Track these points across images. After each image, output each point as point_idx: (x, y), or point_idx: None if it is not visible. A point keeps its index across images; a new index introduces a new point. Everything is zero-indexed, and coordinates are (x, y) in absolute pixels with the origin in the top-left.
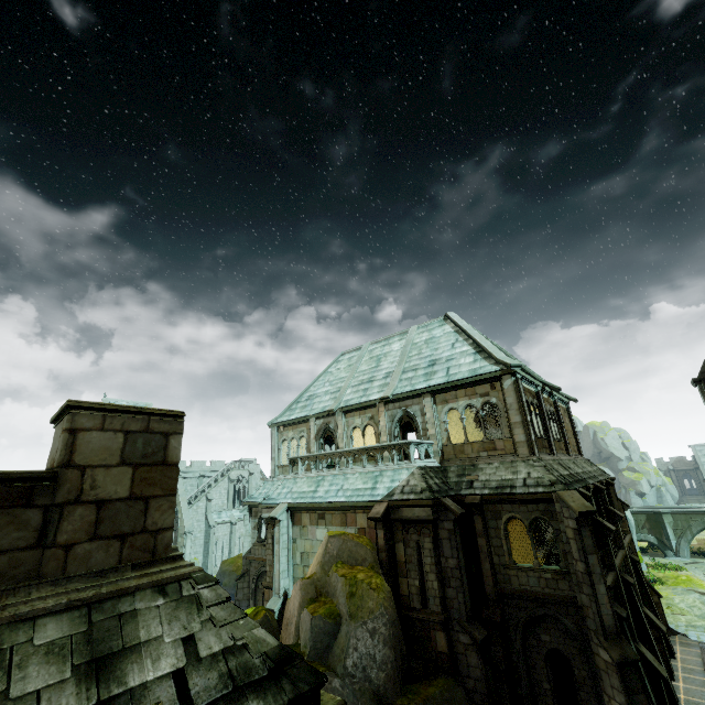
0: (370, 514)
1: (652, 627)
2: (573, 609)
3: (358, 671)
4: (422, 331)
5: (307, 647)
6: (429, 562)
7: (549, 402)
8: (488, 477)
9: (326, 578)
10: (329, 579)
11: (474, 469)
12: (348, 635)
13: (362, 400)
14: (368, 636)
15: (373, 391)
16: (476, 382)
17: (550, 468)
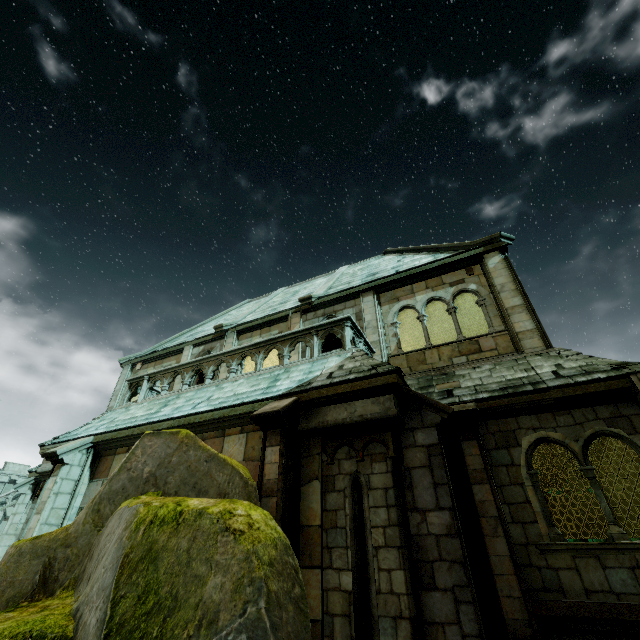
0: (257, 411)
1: None
2: None
3: None
4: (354, 266)
5: None
6: (381, 520)
7: None
8: (479, 381)
9: (92, 538)
10: (99, 536)
11: (448, 377)
12: None
13: (269, 313)
14: None
15: (286, 306)
16: (444, 268)
17: None
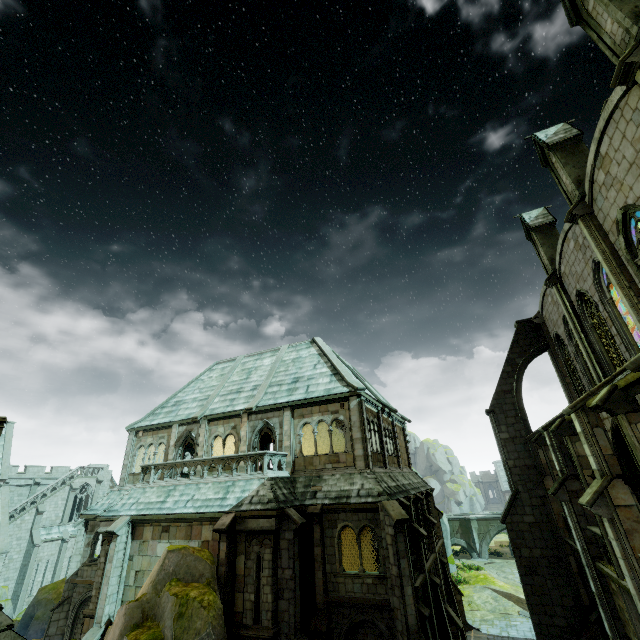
0: (216, 526)
1: (452, 624)
2: (387, 612)
3: None
4: (292, 350)
5: None
6: (266, 574)
7: (387, 421)
8: (330, 488)
9: (157, 599)
10: (160, 600)
11: (319, 480)
12: None
13: (228, 409)
14: None
15: (240, 402)
16: (329, 401)
17: (380, 480)
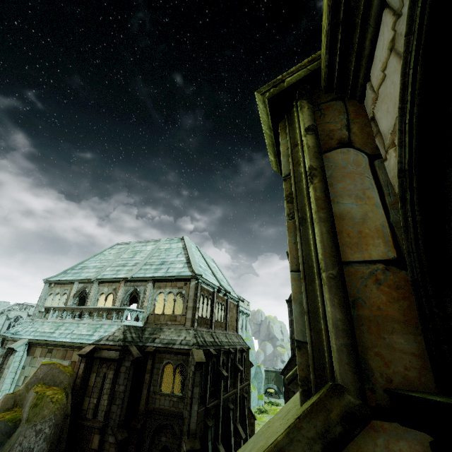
0: (80, 352)
1: (238, 436)
2: (181, 420)
3: None
4: (167, 242)
5: None
6: (107, 387)
7: (222, 299)
8: (165, 337)
9: (26, 394)
10: (27, 395)
11: (160, 331)
12: (19, 434)
13: (113, 276)
14: (34, 434)
15: (122, 272)
16: (178, 279)
17: (199, 336)
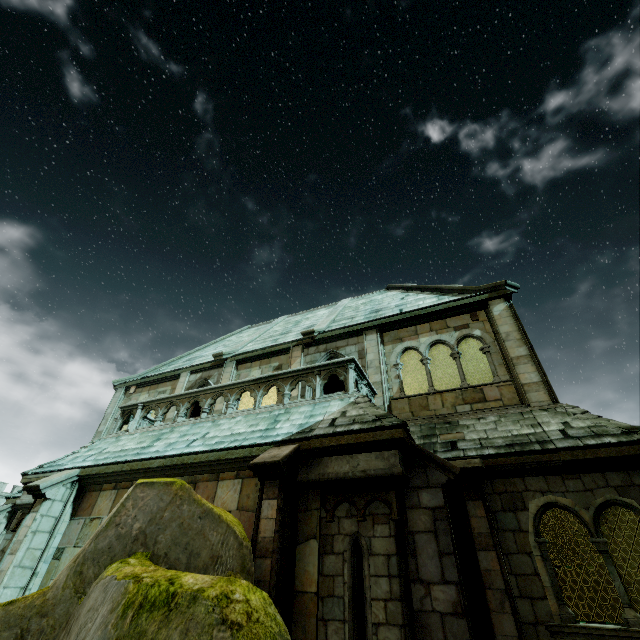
0: (256, 459)
1: None
2: None
3: None
4: (357, 299)
5: None
6: (383, 592)
7: None
8: (484, 434)
9: (71, 606)
10: (79, 607)
11: (451, 427)
12: None
13: (270, 344)
14: None
15: (288, 337)
16: (449, 311)
17: None
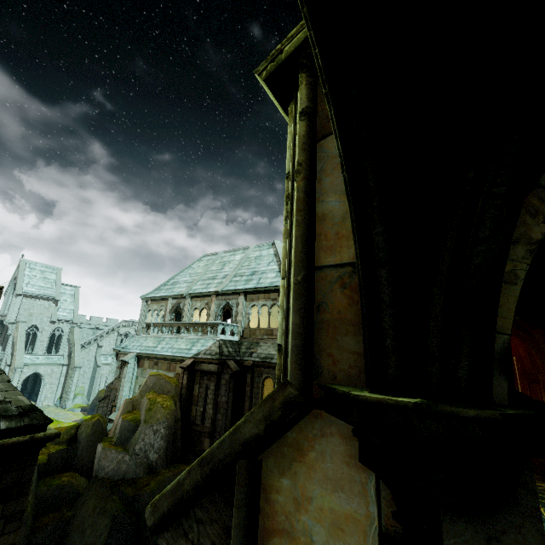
0: (181, 365)
1: None
2: None
3: (142, 452)
4: (257, 249)
5: (116, 437)
6: (210, 397)
7: None
8: (262, 351)
9: (141, 400)
10: (142, 401)
11: (256, 345)
12: (141, 431)
13: (204, 291)
14: (152, 433)
15: (212, 286)
16: (271, 291)
17: None
